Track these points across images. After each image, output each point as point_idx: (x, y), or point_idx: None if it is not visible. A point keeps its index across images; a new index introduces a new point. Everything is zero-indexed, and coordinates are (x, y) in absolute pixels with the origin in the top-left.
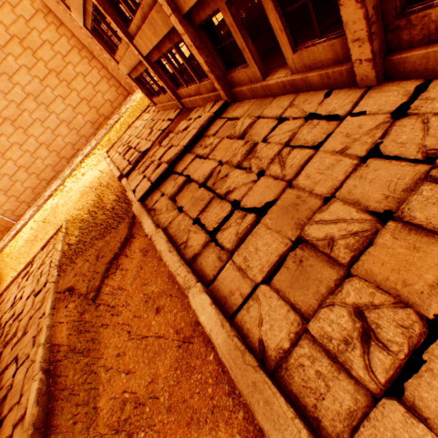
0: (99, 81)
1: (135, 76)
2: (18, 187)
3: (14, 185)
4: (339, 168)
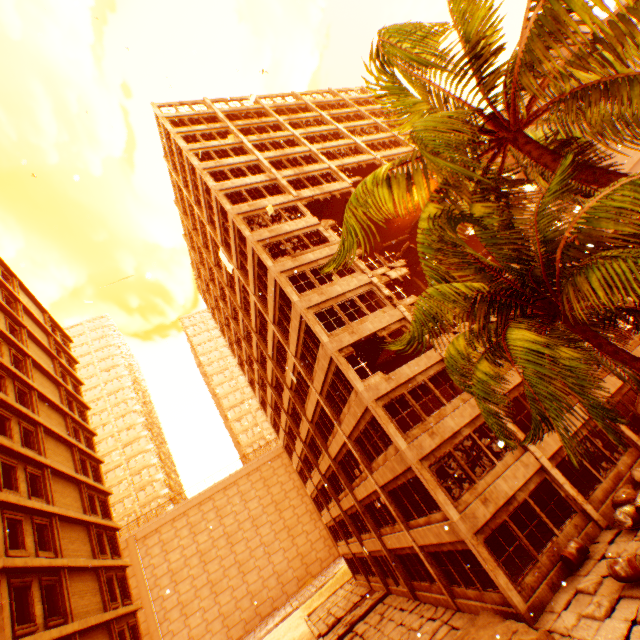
0: (317, 539)
1: (346, 556)
2: (206, 638)
3: (205, 635)
4: (393, 626)
